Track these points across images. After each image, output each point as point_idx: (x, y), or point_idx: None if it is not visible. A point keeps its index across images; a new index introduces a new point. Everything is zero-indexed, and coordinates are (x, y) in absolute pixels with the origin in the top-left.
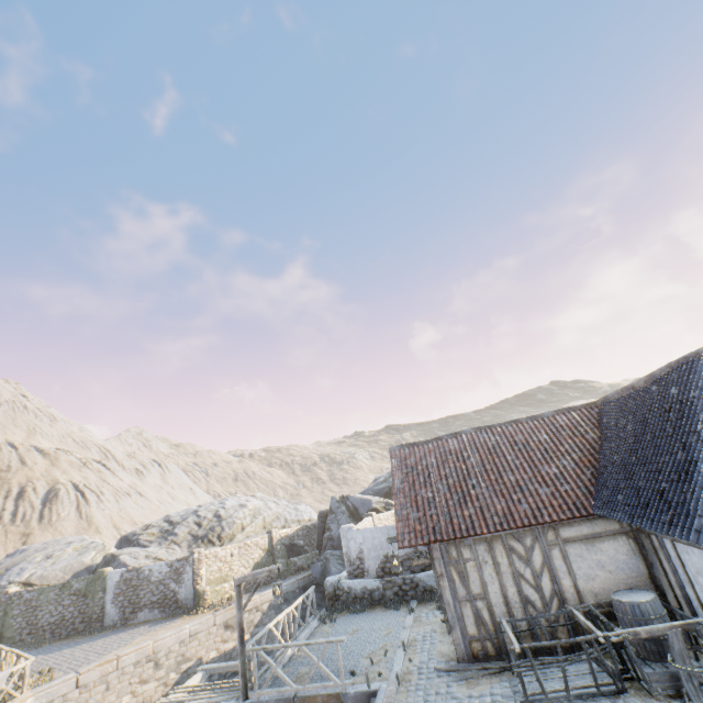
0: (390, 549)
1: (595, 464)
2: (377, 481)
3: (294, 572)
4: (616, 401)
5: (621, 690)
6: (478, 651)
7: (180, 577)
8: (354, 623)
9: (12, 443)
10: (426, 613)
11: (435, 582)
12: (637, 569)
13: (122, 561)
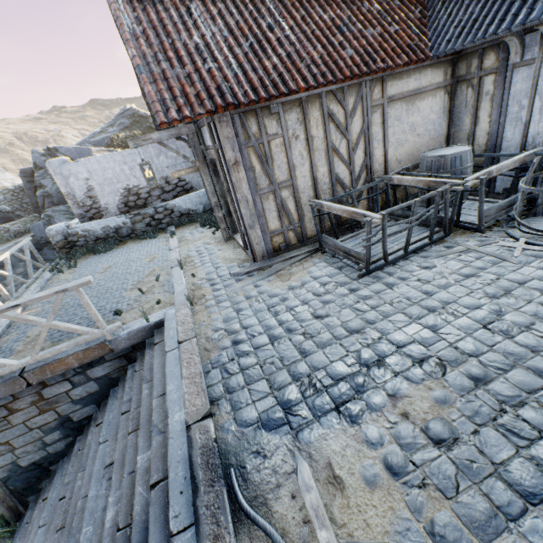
0: (131, 181)
1: (423, 1)
2: (93, 133)
3: (11, 239)
4: None
5: (447, 235)
6: (280, 245)
7: None
8: (103, 262)
9: None
10: (190, 233)
11: (193, 205)
12: (440, 130)
13: None
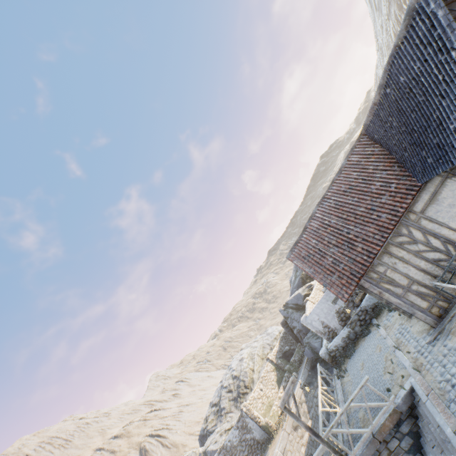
0: (335, 307)
1: (394, 160)
2: (292, 281)
3: (299, 365)
4: (372, 120)
5: None
6: (438, 312)
7: (247, 428)
8: (357, 362)
9: (98, 448)
10: (386, 319)
11: (373, 300)
12: None
13: (211, 451)
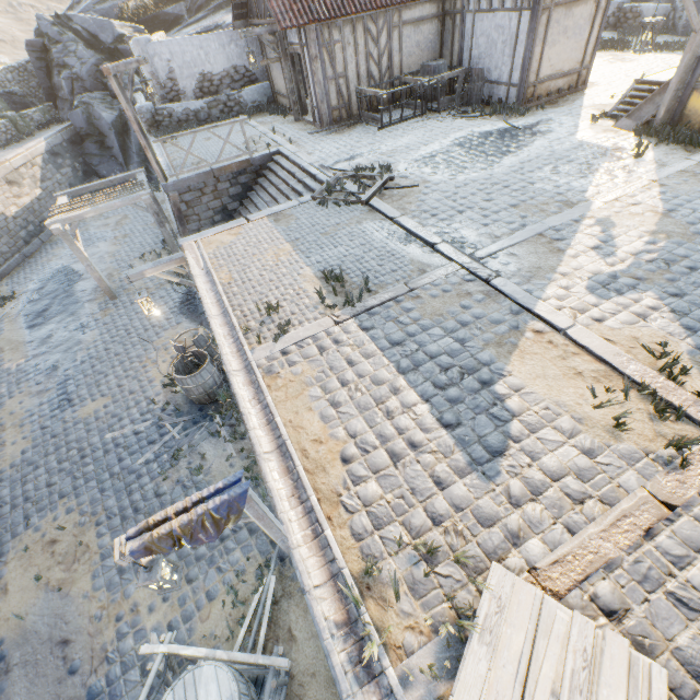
0: (206, 67)
1: None
2: None
3: (38, 130)
4: None
5: (424, 114)
6: (337, 118)
7: None
8: (199, 137)
9: None
10: (263, 119)
11: (259, 96)
12: (436, 48)
13: None
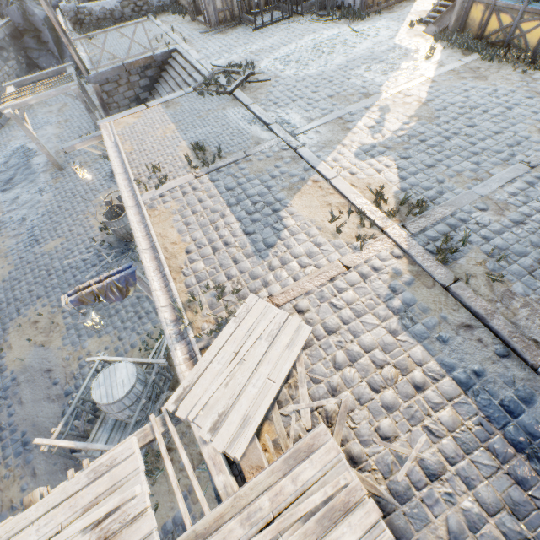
0: None
1: None
2: None
3: None
4: None
5: (291, 17)
6: (222, 19)
7: None
8: (115, 34)
9: None
10: (166, 18)
11: None
12: None
13: None
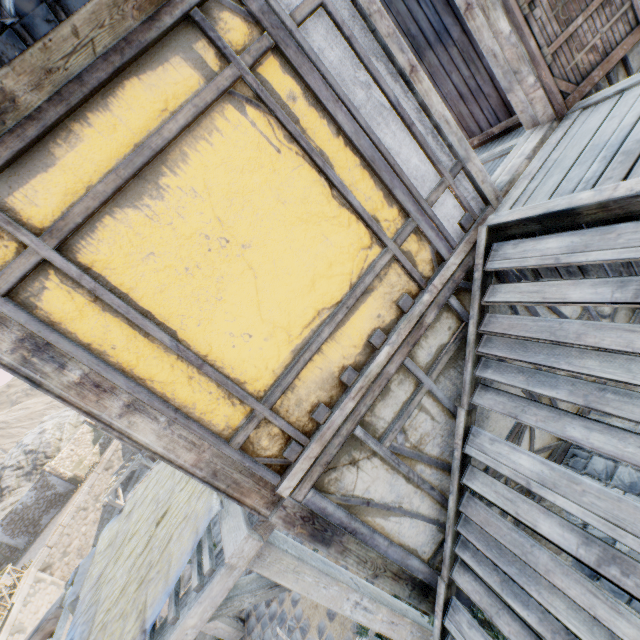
0: None
1: None
2: None
3: None
4: None
5: None
6: None
7: (50, 486)
8: None
9: None
10: None
11: None
12: None
13: None
